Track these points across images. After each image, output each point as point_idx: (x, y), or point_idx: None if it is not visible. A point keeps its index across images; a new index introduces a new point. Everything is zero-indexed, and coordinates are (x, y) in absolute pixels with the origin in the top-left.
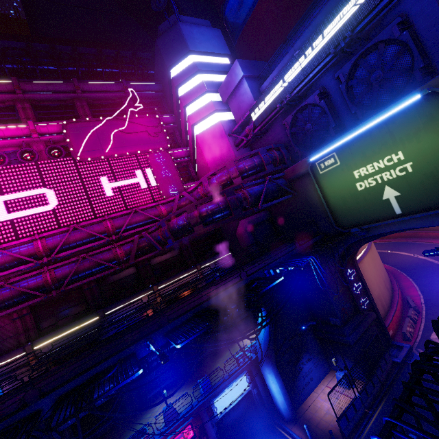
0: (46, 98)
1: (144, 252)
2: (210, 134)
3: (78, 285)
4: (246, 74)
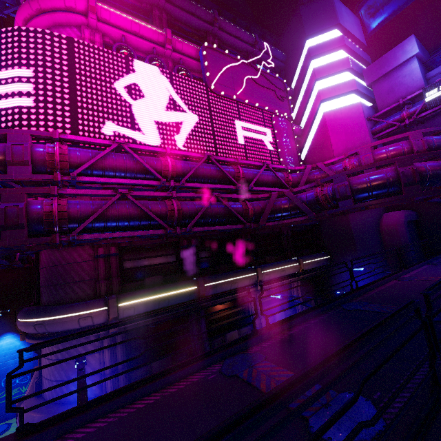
0: (183, 18)
1: (272, 217)
2: (343, 114)
3: (204, 230)
4: (420, 53)
